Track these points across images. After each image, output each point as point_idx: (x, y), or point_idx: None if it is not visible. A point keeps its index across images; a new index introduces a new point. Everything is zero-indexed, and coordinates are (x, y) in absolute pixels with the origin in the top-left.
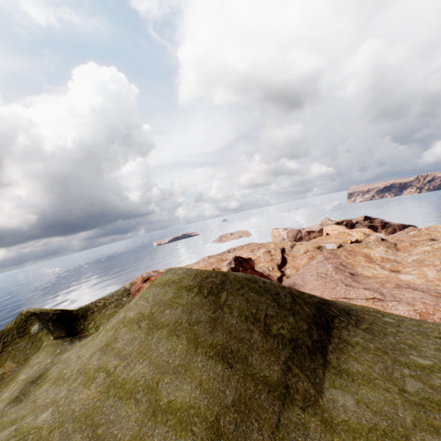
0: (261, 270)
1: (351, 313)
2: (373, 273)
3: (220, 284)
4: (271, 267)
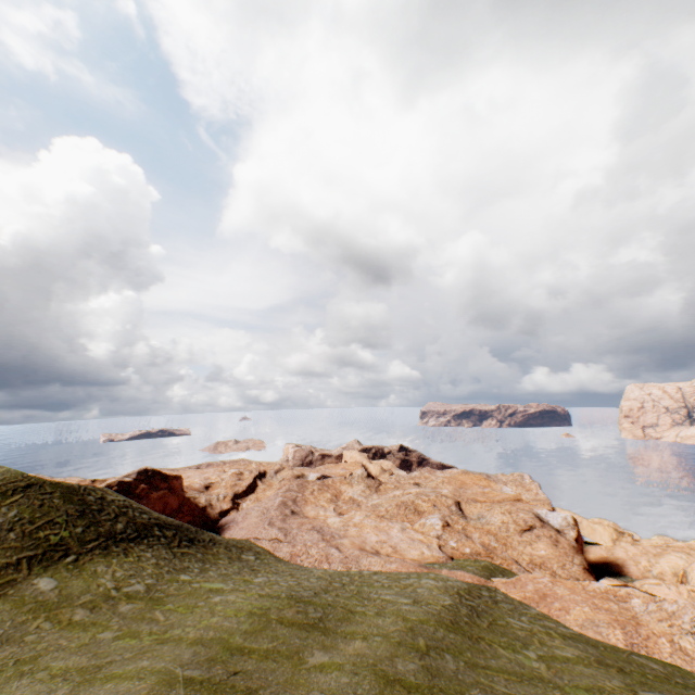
0: (208, 497)
1: (200, 542)
2: (318, 514)
3: (26, 484)
4: (225, 494)
